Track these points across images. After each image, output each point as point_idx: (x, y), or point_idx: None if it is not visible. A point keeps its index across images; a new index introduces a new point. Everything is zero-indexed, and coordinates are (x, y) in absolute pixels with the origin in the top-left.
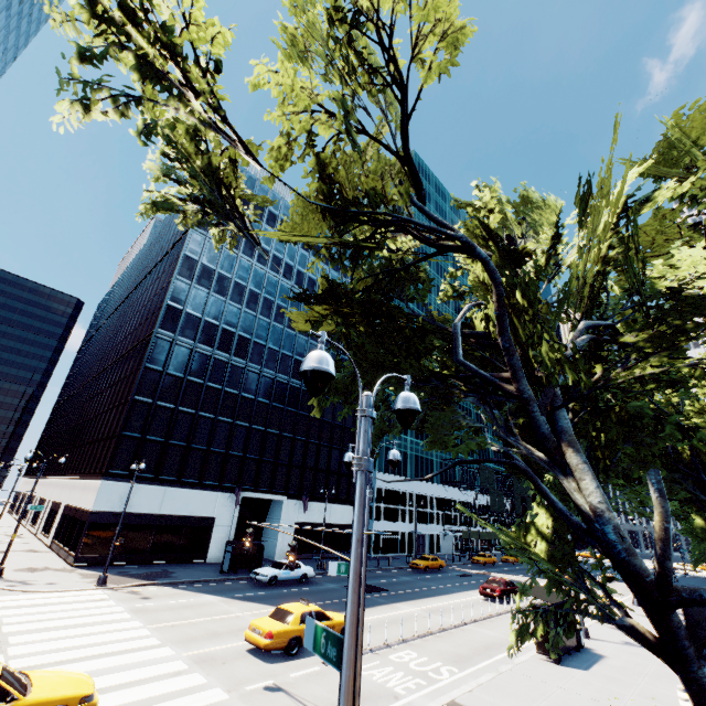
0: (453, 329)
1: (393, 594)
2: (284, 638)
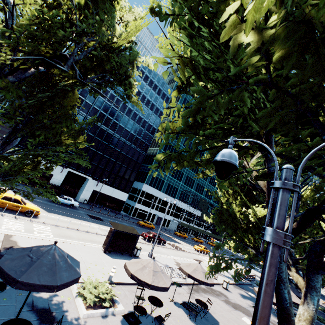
0: None
1: (102, 222)
2: None
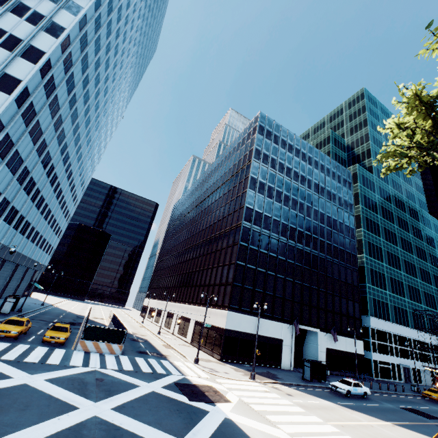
0: None
1: None
2: None
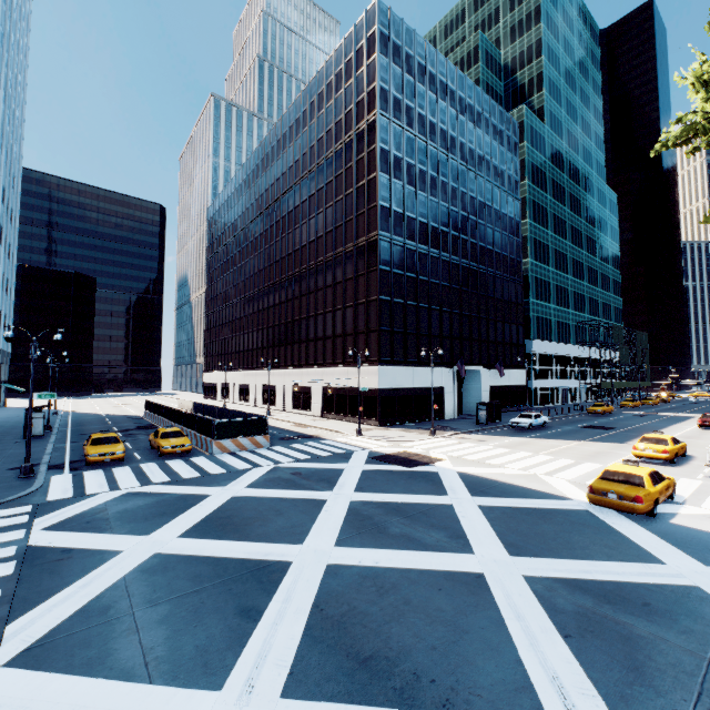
0: None
1: (626, 430)
2: (672, 453)
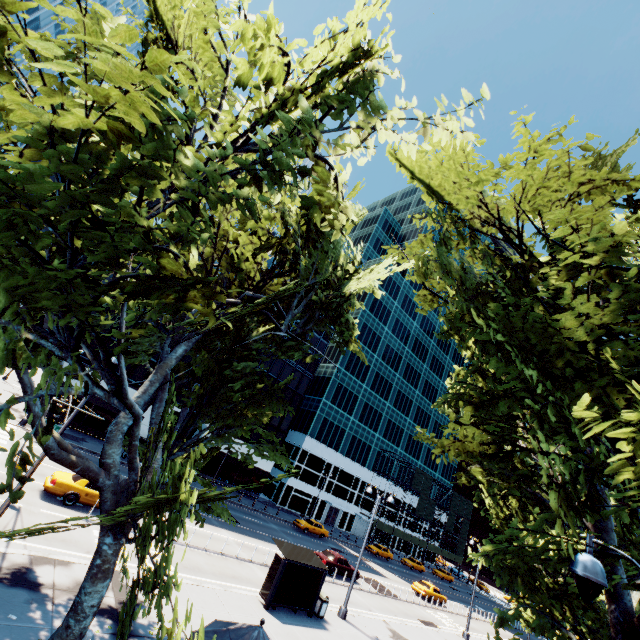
0: None
1: (236, 525)
2: (64, 489)
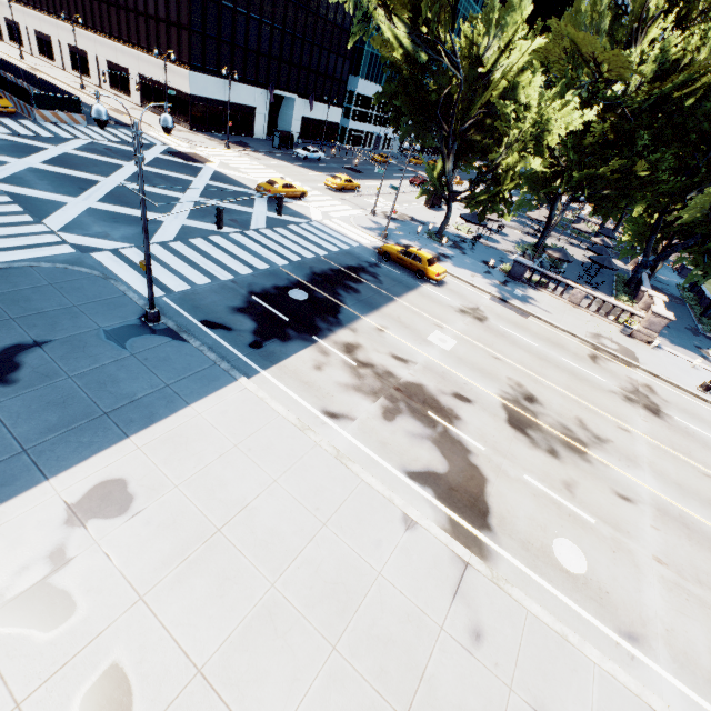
0: (440, 99)
1: (366, 175)
2: (340, 186)
